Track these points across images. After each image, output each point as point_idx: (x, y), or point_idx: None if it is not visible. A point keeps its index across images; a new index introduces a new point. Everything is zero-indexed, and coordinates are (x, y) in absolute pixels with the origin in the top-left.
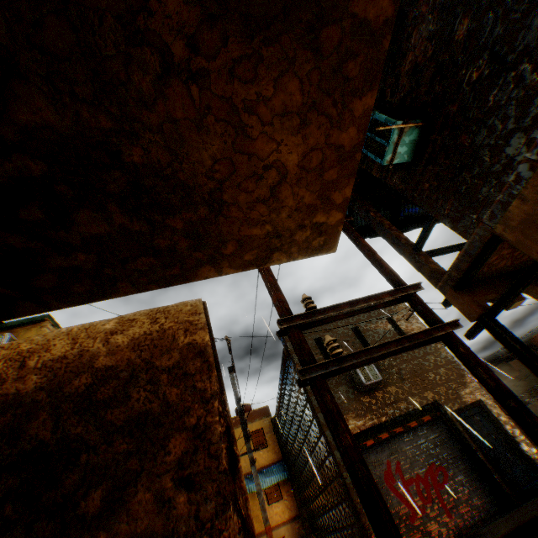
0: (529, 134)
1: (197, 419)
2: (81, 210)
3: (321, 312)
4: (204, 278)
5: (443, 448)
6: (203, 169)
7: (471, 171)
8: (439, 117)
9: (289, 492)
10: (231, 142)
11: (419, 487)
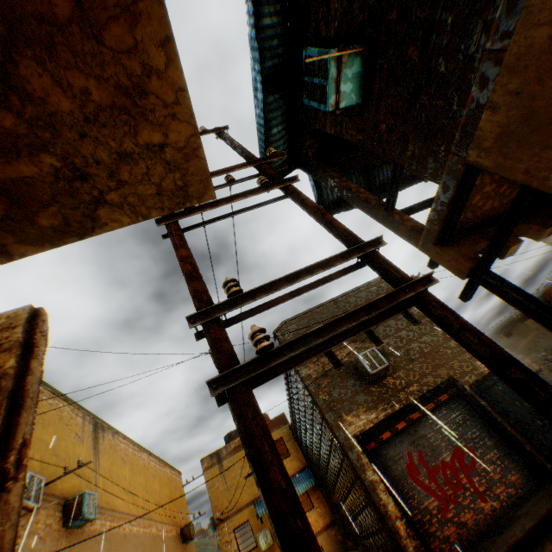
0: (486, 16)
1: None
2: None
3: (250, 296)
4: None
5: (466, 427)
6: None
7: (428, 91)
8: (380, 35)
9: (320, 498)
10: None
11: (447, 475)
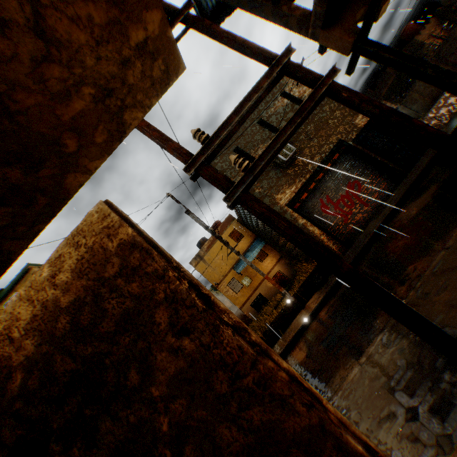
0: None
1: (163, 293)
2: None
3: (215, 137)
4: (80, 187)
5: (353, 169)
6: None
7: None
8: None
9: (270, 250)
10: None
11: (345, 202)
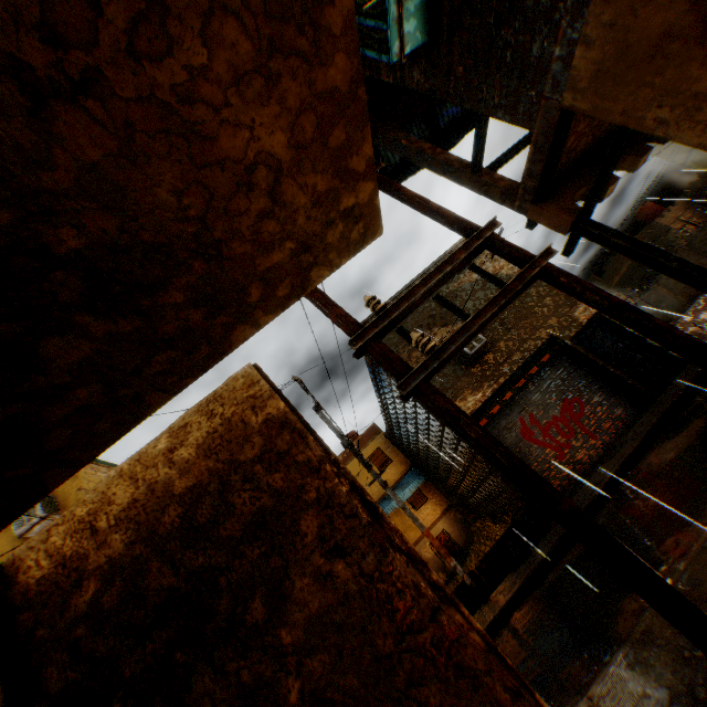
0: None
1: (316, 491)
2: (46, 342)
3: (394, 308)
4: (243, 342)
5: (571, 380)
6: (169, 213)
7: (512, 25)
8: None
9: (433, 491)
10: (186, 158)
11: (559, 428)
